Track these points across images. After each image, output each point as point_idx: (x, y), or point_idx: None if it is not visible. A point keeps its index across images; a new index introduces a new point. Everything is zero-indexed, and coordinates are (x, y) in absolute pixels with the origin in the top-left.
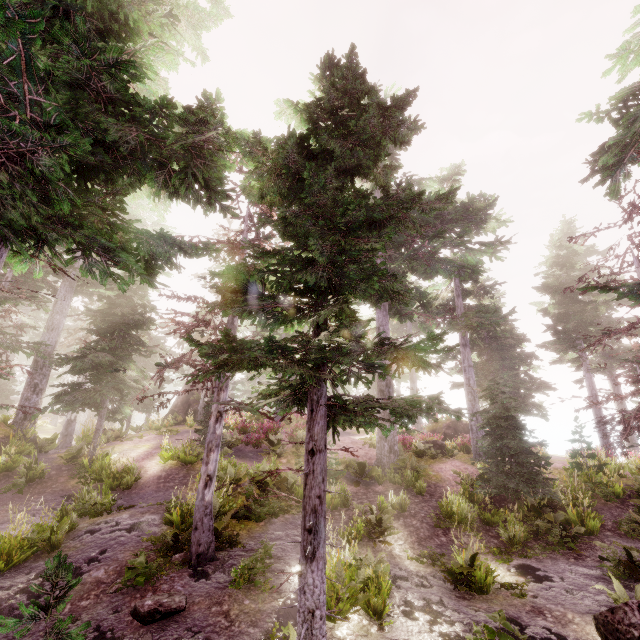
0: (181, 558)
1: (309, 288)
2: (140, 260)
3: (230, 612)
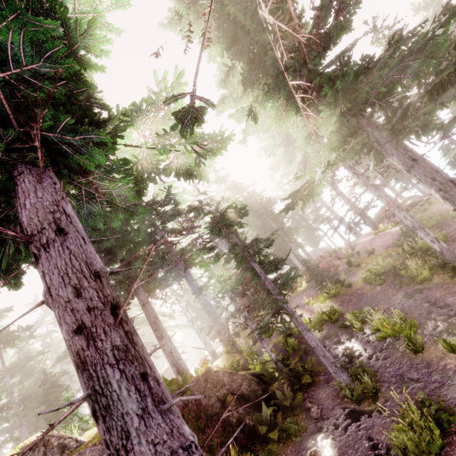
0: None
1: None
2: None
3: None
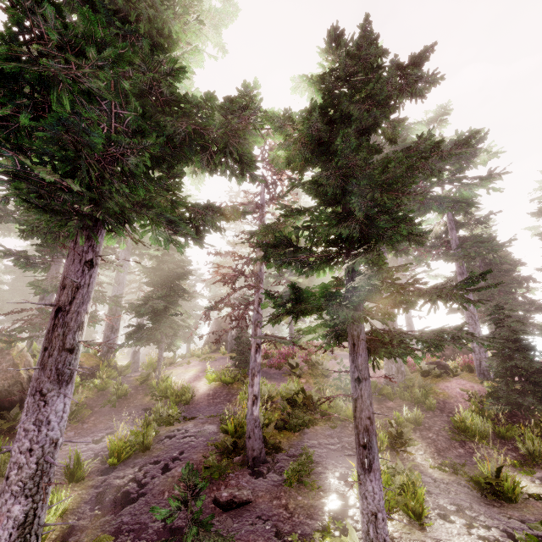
0: (240, 460)
1: (340, 239)
2: (192, 227)
3: (288, 505)
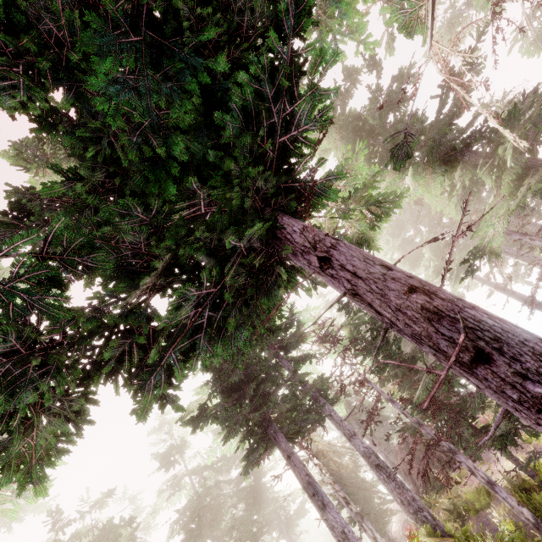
0: None
1: None
2: None
3: None
